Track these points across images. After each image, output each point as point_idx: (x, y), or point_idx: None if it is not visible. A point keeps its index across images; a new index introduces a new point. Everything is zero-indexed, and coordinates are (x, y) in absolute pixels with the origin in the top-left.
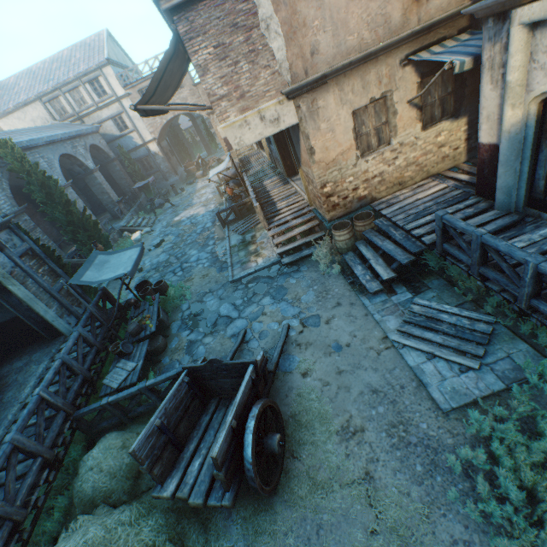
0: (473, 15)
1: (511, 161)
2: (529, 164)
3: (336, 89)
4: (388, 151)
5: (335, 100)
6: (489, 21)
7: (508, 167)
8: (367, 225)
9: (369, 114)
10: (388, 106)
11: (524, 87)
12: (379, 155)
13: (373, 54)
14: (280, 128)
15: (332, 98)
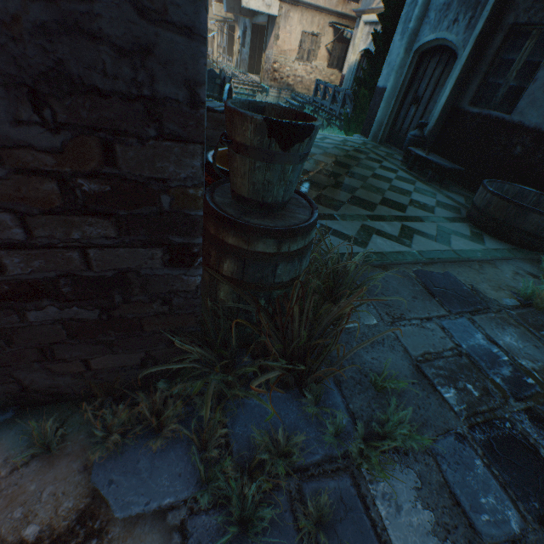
0: (355, 14)
1: (347, 80)
2: (352, 84)
3: (300, 14)
4: (309, 67)
5: (298, 19)
6: (358, 20)
7: (346, 83)
8: (287, 95)
9: (309, 40)
10: (317, 42)
11: (358, 48)
12: (305, 66)
13: (321, 9)
14: (269, 13)
15: (297, 17)
